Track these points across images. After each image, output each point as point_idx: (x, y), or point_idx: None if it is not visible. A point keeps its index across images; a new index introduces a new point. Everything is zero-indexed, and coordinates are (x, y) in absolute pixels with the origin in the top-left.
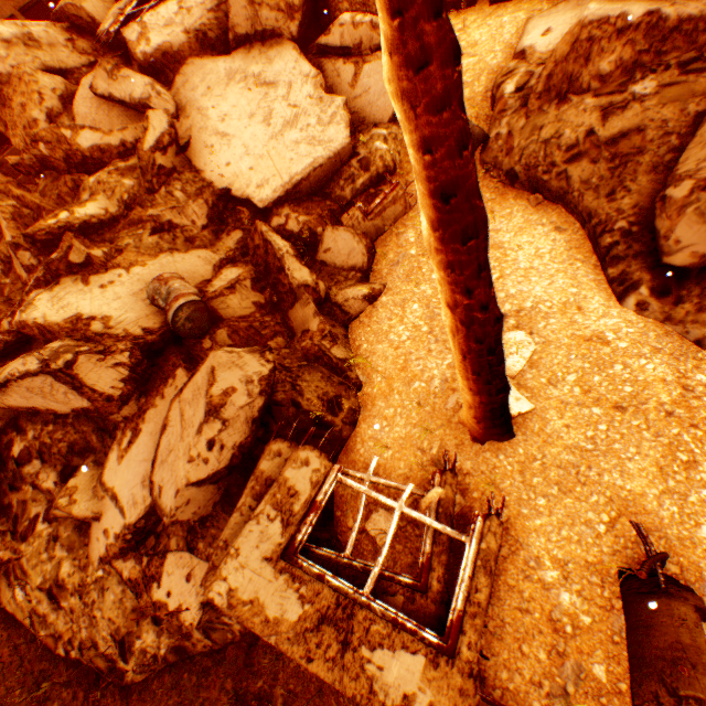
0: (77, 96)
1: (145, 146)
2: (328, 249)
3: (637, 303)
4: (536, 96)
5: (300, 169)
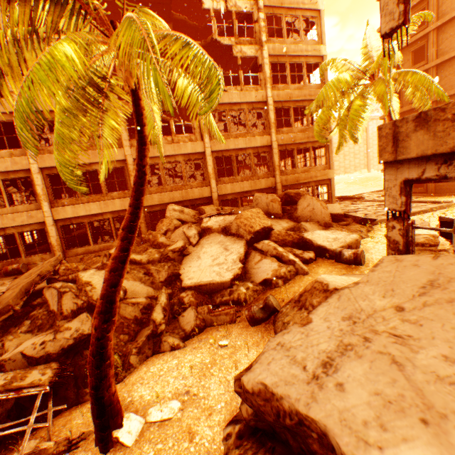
0: (179, 228)
1: (169, 248)
2: (184, 315)
3: (229, 432)
4: (294, 300)
5: (206, 280)
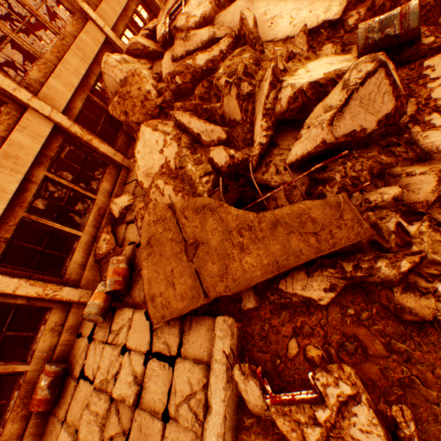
0: (163, 70)
1: (249, 27)
2: None
3: None
4: None
5: None
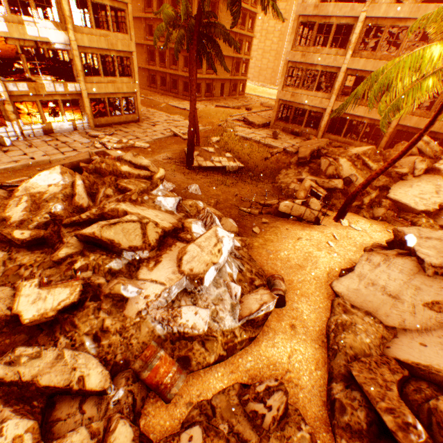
0: (412, 157)
1: (394, 169)
2: (377, 209)
3: (375, 244)
4: None
5: (403, 201)
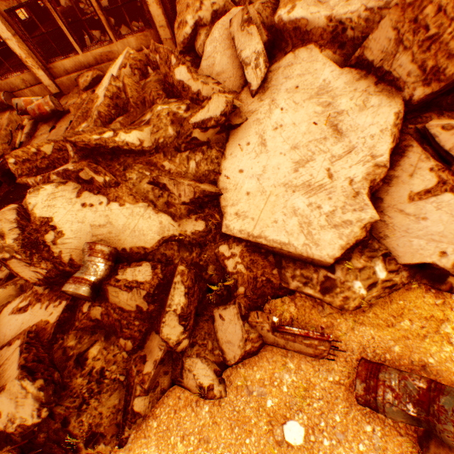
0: (221, 19)
1: (192, 118)
2: (222, 317)
3: None
4: None
5: (272, 236)
